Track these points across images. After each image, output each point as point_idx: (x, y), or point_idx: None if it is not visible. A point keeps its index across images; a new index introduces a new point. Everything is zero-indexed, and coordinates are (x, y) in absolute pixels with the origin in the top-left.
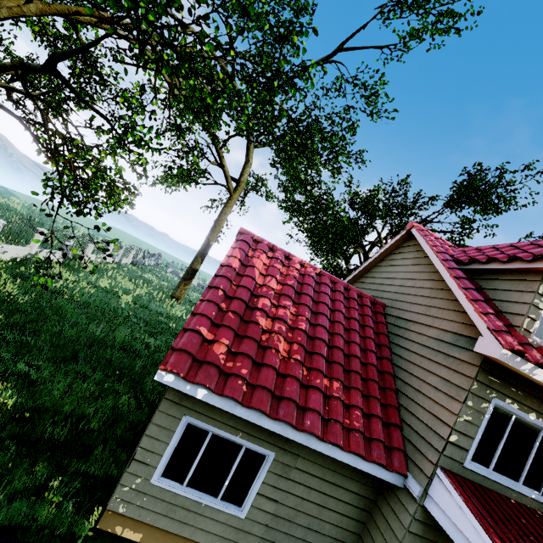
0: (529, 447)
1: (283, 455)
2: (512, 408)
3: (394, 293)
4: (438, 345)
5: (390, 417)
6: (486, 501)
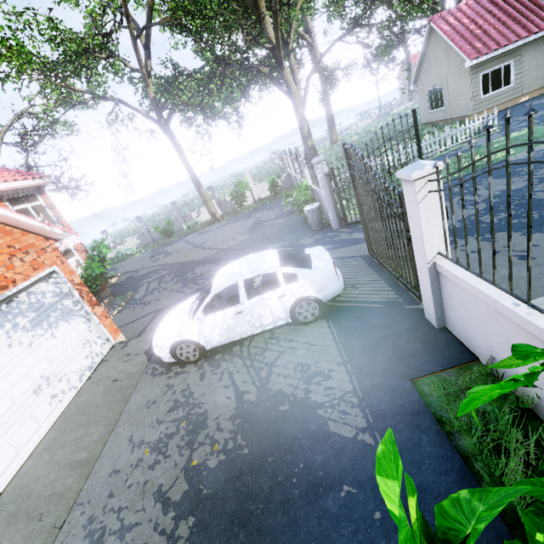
0: None
1: (516, 58)
2: None
3: None
4: None
5: None
6: None
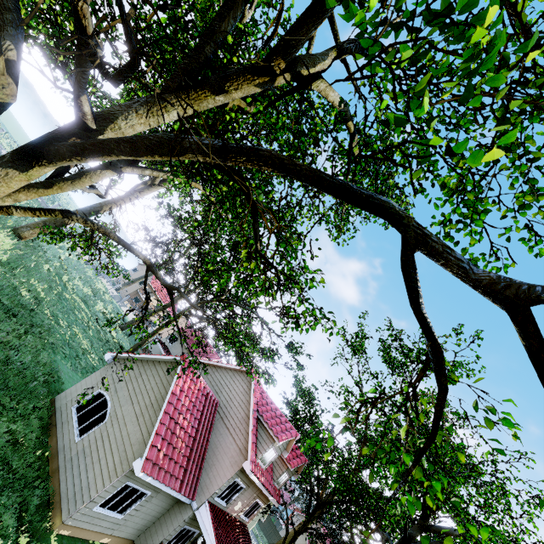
0: (234, 490)
1: (154, 493)
2: (238, 480)
3: (227, 401)
4: (231, 449)
5: (199, 474)
6: (214, 512)
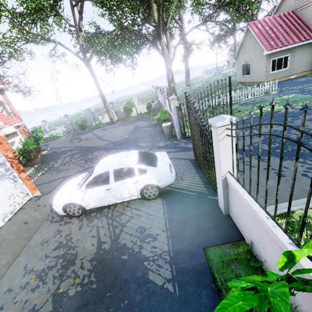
0: None
1: (291, 53)
2: None
3: (297, 3)
4: None
5: (311, 31)
6: None
